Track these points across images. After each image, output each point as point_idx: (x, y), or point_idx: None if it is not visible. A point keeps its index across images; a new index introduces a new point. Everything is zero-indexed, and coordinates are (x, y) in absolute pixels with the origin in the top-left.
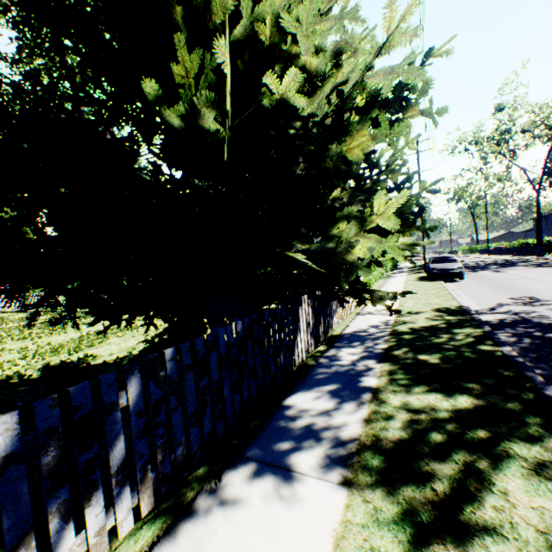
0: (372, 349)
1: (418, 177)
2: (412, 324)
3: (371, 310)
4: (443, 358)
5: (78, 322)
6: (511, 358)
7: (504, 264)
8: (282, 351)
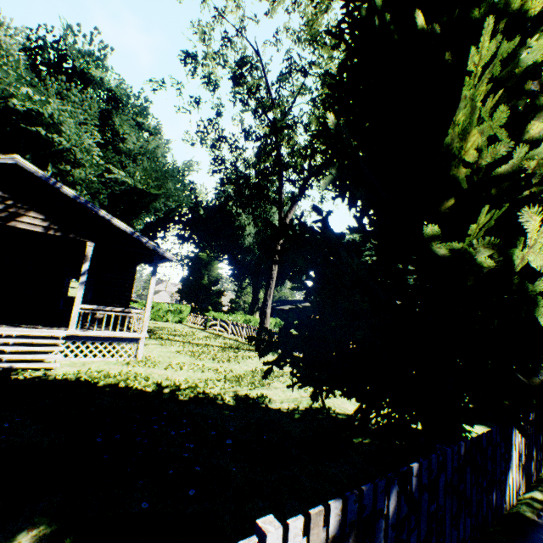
0: None
1: None
2: None
3: None
4: None
5: (244, 353)
6: None
7: None
8: (494, 486)
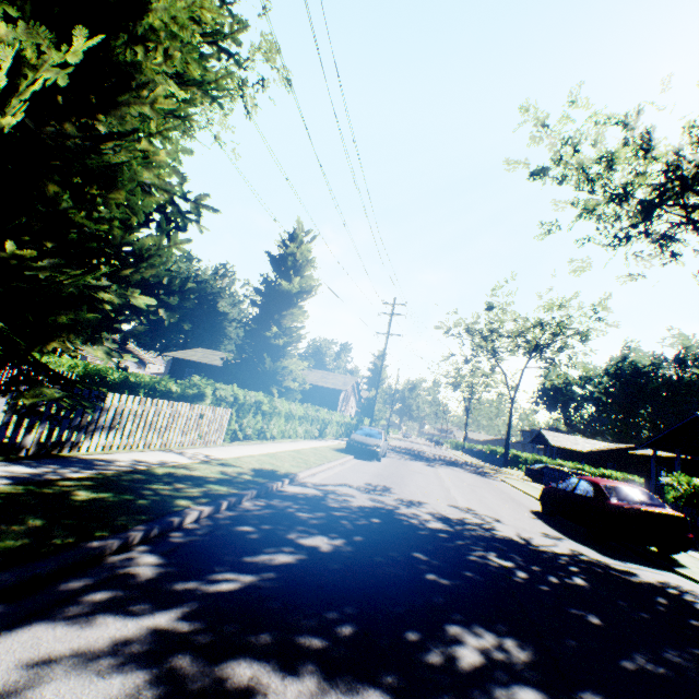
0: (50, 474)
1: (386, 338)
2: (186, 470)
3: (190, 451)
4: (102, 498)
5: None
6: (174, 514)
7: (455, 463)
8: None
